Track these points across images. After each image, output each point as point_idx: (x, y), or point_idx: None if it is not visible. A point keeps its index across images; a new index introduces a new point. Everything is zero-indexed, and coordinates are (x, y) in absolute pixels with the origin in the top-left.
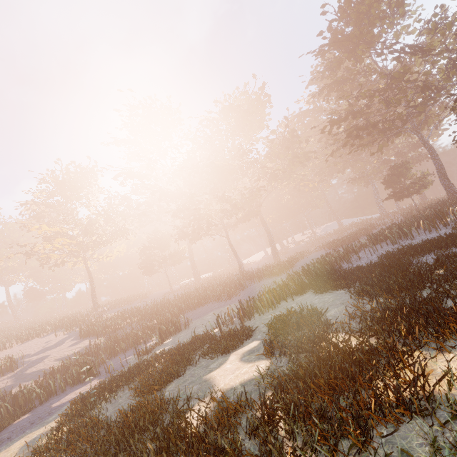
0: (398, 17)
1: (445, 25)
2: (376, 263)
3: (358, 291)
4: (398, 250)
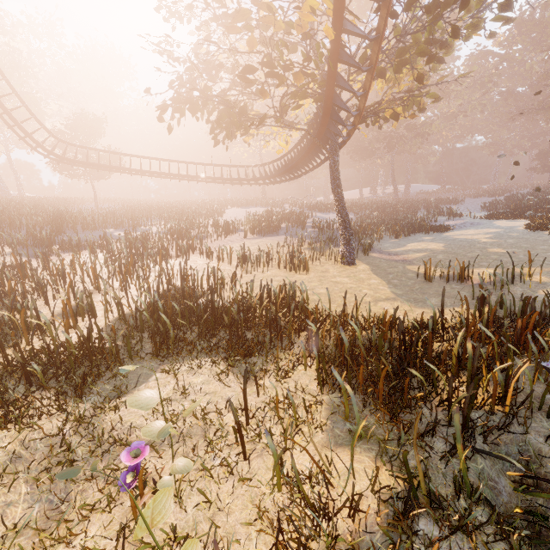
0: None
1: None
2: None
3: None
4: None
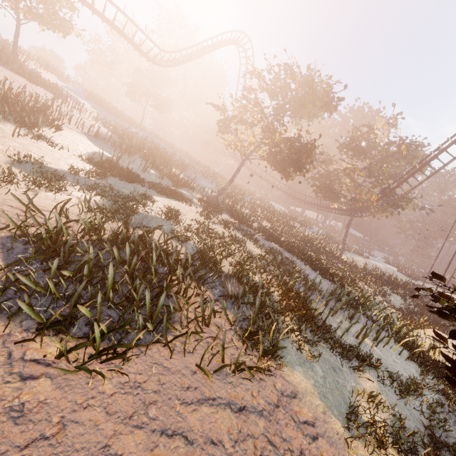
0: None
1: None
2: None
3: None
4: None
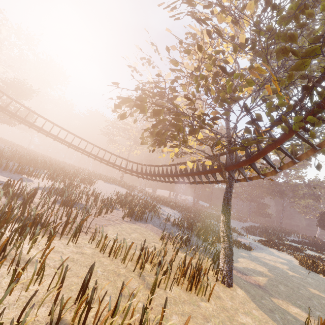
0: (303, 168)
1: (315, 184)
2: (308, 243)
3: (321, 249)
4: (305, 241)
